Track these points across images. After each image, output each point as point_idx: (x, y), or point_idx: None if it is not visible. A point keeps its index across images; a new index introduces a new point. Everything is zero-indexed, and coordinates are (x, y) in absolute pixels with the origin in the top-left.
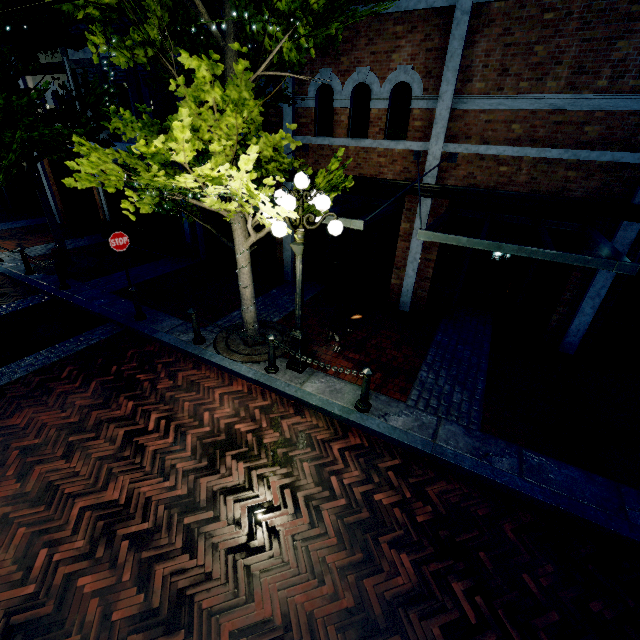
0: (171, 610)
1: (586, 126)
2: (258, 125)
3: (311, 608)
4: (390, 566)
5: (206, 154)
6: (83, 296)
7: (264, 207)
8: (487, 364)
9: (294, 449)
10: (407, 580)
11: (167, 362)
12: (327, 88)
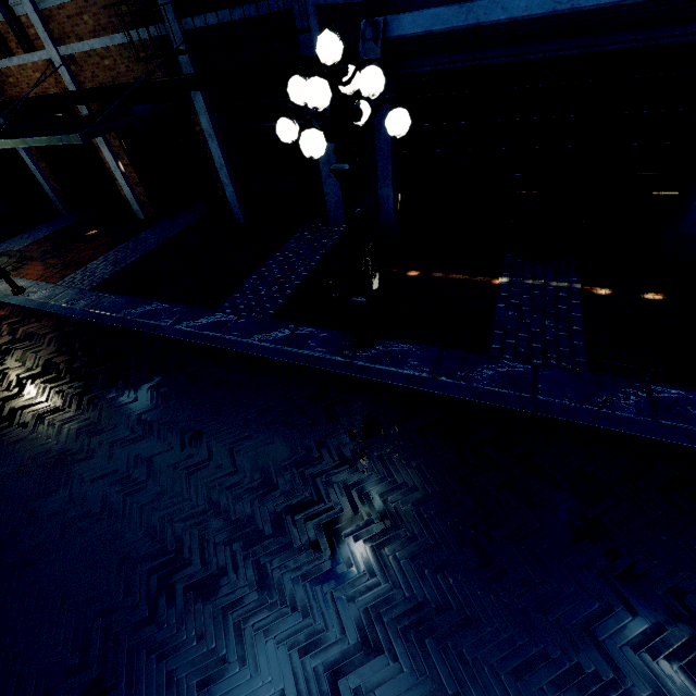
0: None
1: (121, 6)
2: None
3: None
4: None
5: None
6: None
7: None
8: (157, 245)
9: None
10: None
11: None
12: None
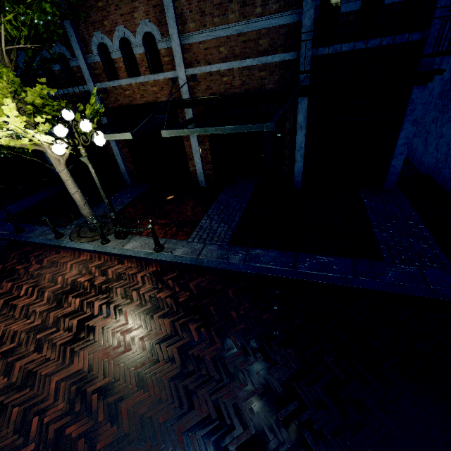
0: (23, 381)
1: (260, 40)
2: (19, 84)
3: (106, 358)
4: (157, 327)
5: None
6: None
7: (38, 137)
8: (245, 206)
9: (113, 283)
10: (165, 331)
11: (38, 254)
12: (104, 45)
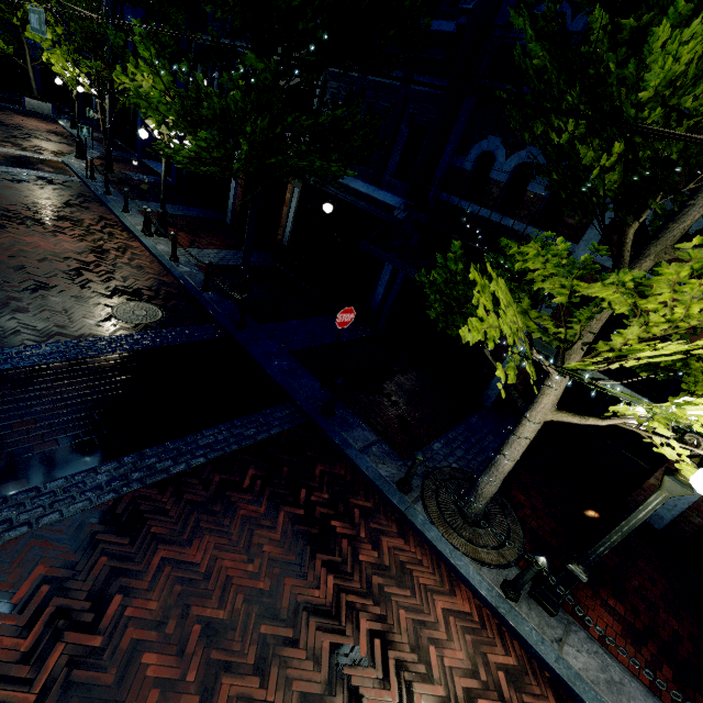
0: None
1: None
2: None
3: None
4: None
5: (510, 259)
6: (261, 347)
7: None
8: None
9: None
10: None
11: (364, 507)
12: None
